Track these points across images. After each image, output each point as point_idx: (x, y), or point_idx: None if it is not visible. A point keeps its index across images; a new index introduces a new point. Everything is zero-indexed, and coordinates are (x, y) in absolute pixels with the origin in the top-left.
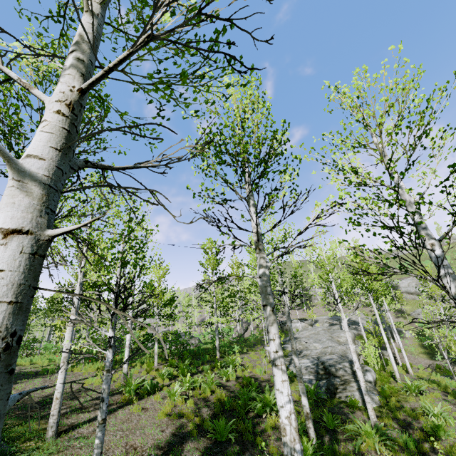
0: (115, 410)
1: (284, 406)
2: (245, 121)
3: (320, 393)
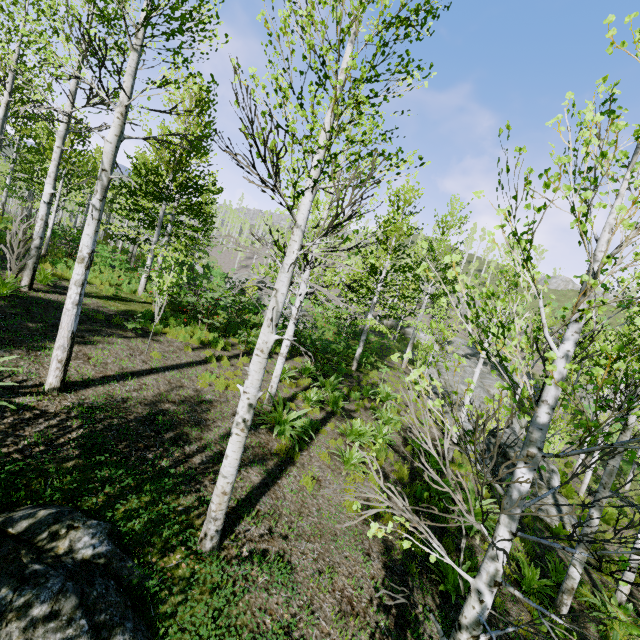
0: (275, 474)
1: None
2: None
3: None
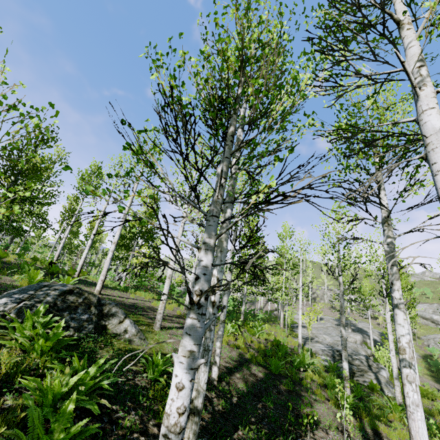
0: None
1: (405, 335)
2: (384, 119)
3: (341, 371)
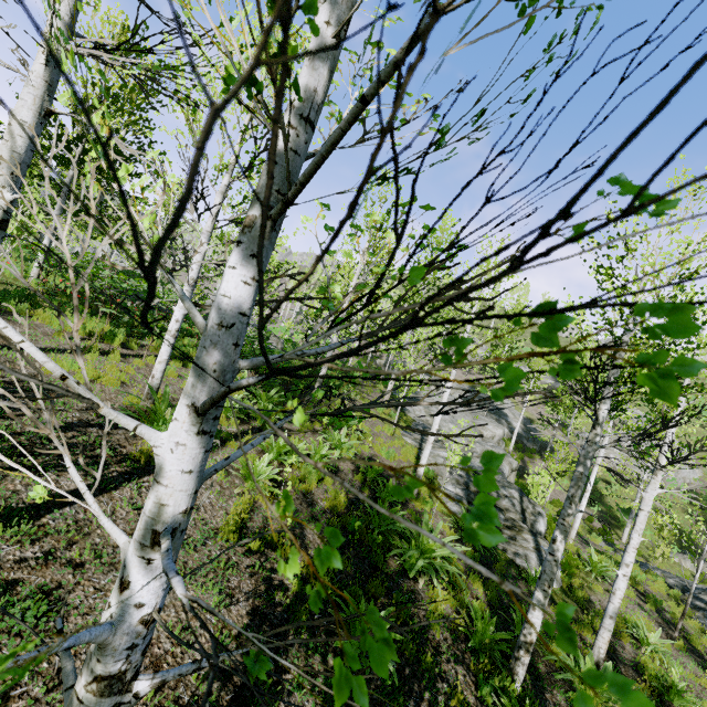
0: (114, 482)
1: None
2: None
3: None
